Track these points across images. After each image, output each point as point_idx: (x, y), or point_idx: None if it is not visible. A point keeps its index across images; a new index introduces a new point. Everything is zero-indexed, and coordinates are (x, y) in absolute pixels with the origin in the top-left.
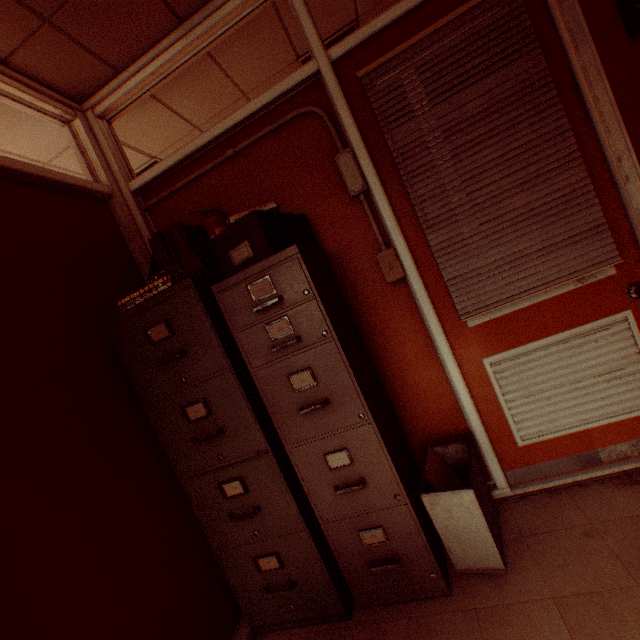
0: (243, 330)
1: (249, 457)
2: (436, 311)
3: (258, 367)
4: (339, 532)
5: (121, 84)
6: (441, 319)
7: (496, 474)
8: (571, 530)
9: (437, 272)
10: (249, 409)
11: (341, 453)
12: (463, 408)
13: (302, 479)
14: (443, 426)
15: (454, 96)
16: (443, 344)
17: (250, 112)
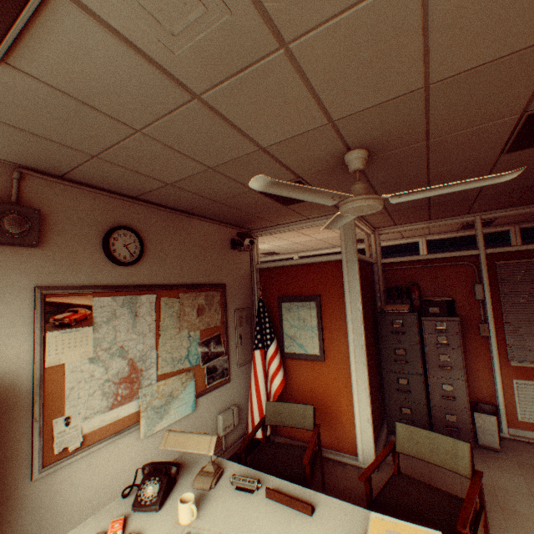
0: (426, 334)
1: (413, 373)
2: (497, 353)
3: (427, 347)
4: (436, 411)
5: (393, 228)
6: (498, 357)
7: (503, 426)
8: (531, 452)
9: (503, 339)
10: (420, 358)
11: (448, 385)
12: (497, 394)
13: (429, 388)
14: (484, 398)
15: (533, 283)
16: (496, 366)
17: (443, 256)
